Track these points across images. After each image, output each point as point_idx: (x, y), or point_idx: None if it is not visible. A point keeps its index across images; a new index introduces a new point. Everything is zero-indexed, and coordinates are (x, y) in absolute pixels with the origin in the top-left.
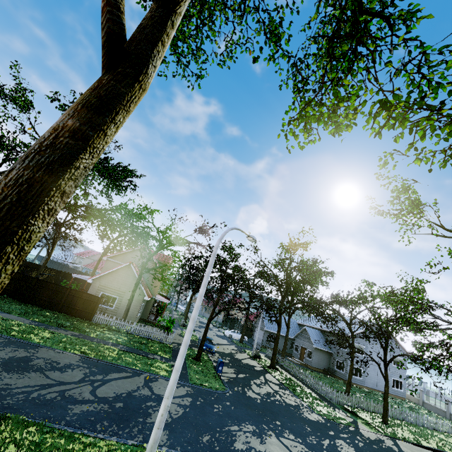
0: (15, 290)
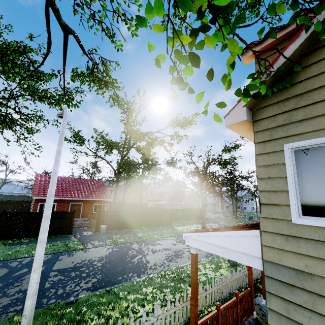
0: (180, 216)
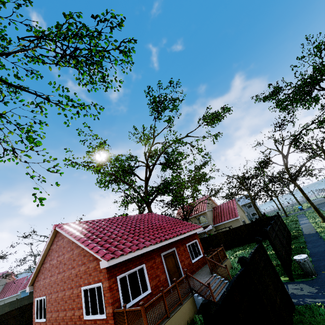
0: None
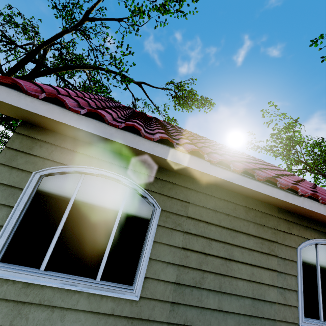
0: None
